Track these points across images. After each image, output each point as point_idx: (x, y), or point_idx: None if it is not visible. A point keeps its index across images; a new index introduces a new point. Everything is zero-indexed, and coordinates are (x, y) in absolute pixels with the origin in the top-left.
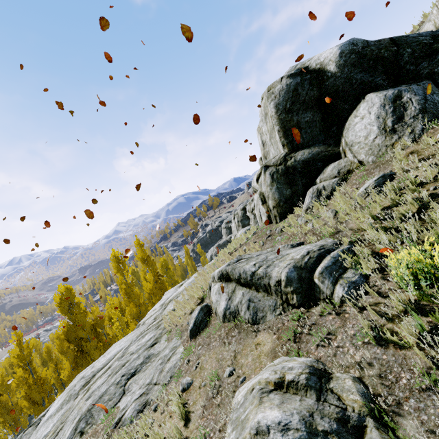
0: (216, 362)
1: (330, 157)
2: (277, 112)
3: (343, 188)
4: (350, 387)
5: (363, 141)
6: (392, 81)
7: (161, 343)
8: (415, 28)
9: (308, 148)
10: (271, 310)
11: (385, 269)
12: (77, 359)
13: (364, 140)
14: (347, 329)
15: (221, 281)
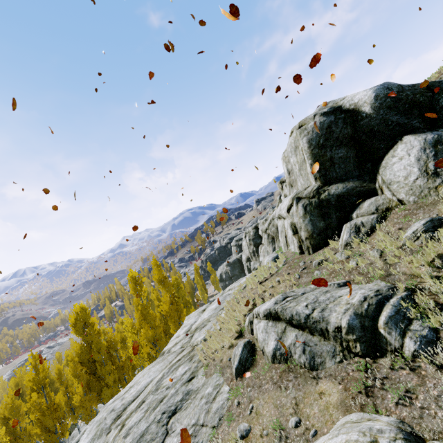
0: (274, 408)
1: (366, 192)
2: (310, 147)
3: (384, 226)
4: None
5: (403, 181)
6: (428, 123)
7: (199, 378)
8: (442, 70)
9: (342, 182)
10: (330, 356)
11: None
12: (90, 383)
13: (404, 180)
14: (430, 390)
15: (268, 319)
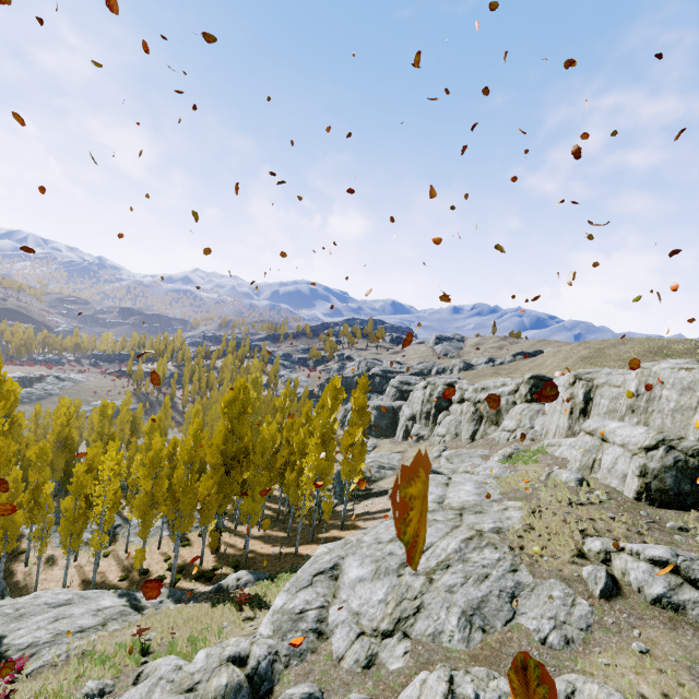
0: (675, 644)
1: None
2: None
3: None
4: None
5: None
6: None
7: (525, 574)
8: None
9: None
10: None
11: None
12: (221, 482)
13: None
14: None
15: (654, 565)
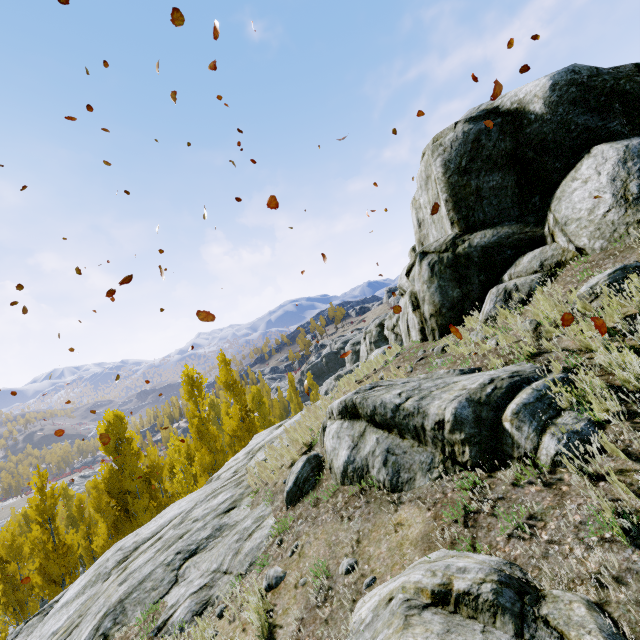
0: (326, 547)
1: (528, 242)
2: (446, 172)
3: (550, 289)
4: (584, 619)
5: (586, 217)
6: (637, 127)
7: (241, 510)
8: None
9: (492, 228)
10: (425, 470)
11: (637, 415)
12: (119, 523)
13: (588, 216)
14: (568, 511)
15: (343, 418)
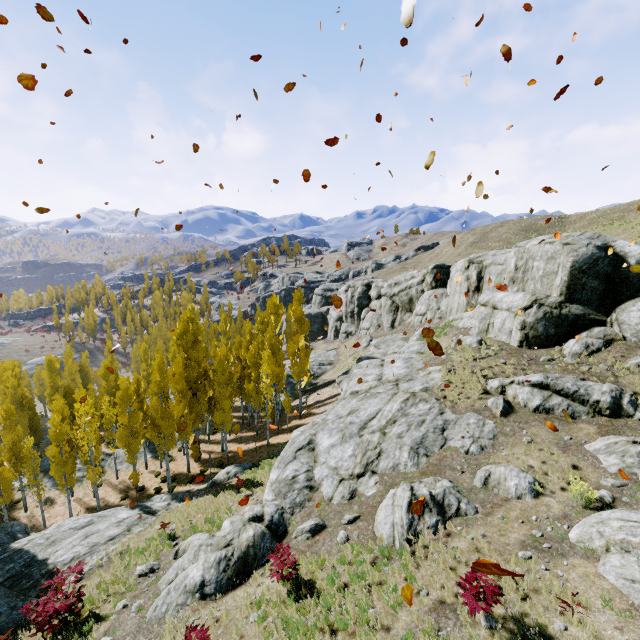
0: (548, 433)
1: (597, 321)
2: (572, 267)
3: (608, 350)
4: None
5: (633, 326)
6: None
7: (449, 414)
8: None
9: (582, 306)
10: (585, 414)
11: None
12: (190, 404)
13: (634, 326)
14: None
15: (534, 387)
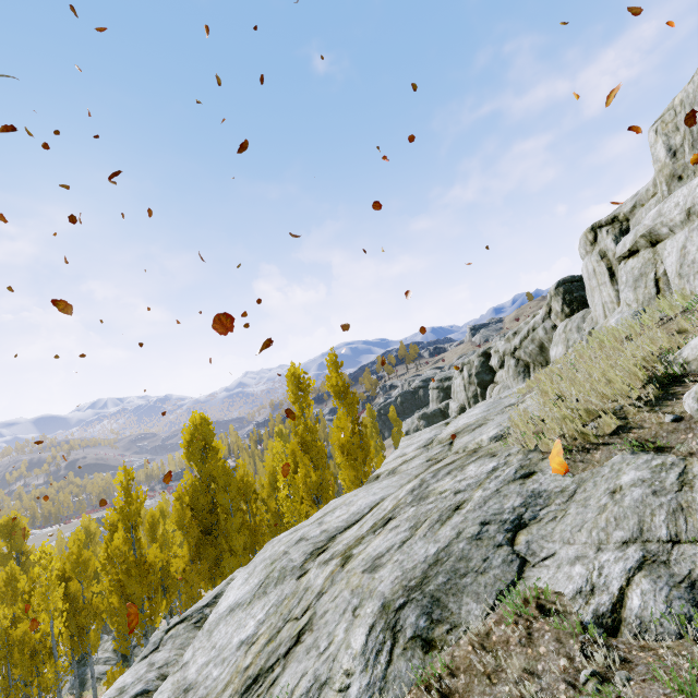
0: None
1: None
2: None
3: None
4: None
5: None
6: None
7: (551, 474)
8: None
9: None
10: None
11: None
12: (201, 546)
13: None
14: None
15: None
